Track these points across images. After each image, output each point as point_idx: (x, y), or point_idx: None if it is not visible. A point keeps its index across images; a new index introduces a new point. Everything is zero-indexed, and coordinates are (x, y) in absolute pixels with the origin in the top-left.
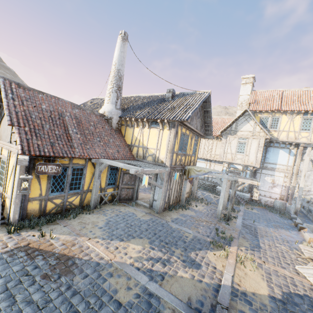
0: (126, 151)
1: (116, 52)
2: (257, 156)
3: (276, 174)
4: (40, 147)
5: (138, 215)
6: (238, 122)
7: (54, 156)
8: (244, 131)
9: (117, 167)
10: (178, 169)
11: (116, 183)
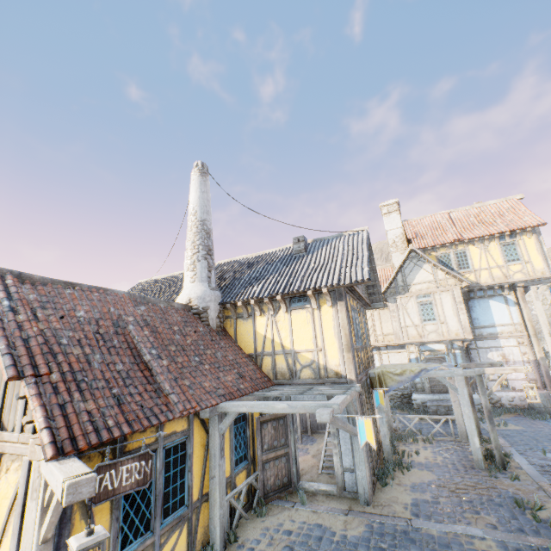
0: (253, 371)
1: (194, 193)
2: (461, 320)
3: (502, 343)
4: (95, 418)
5: (335, 529)
6: (404, 272)
7: (130, 432)
8: (420, 283)
9: (245, 414)
10: (363, 382)
11: (248, 454)
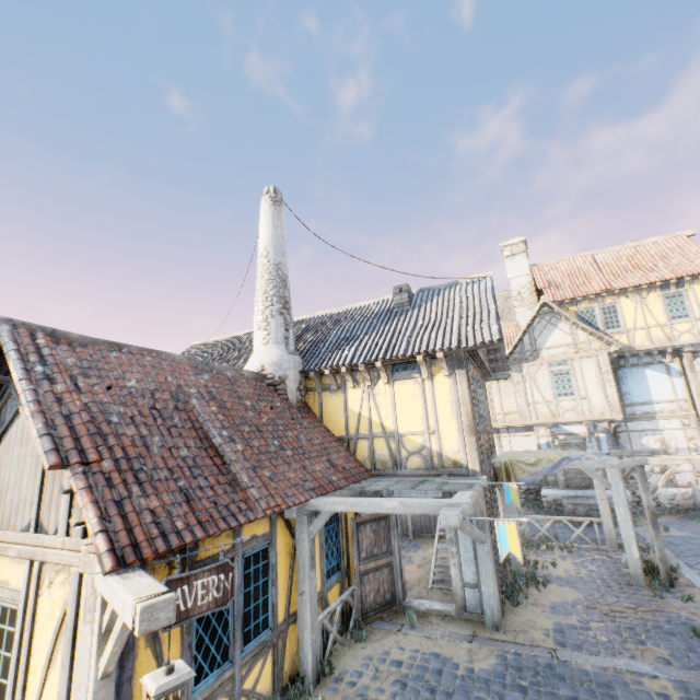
0: (345, 458)
1: (265, 228)
2: (608, 395)
3: (661, 425)
4: (161, 518)
5: (457, 660)
6: (533, 332)
7: (204, 537)
8: (554, 347)
9: (336, 513)
10: (487, 473)
11: (341, 563)
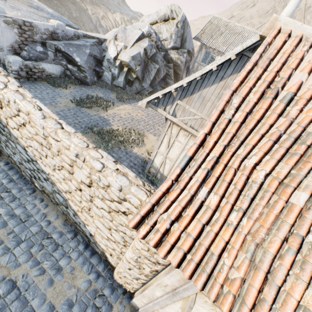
0: None
1: (292, 6)
2: None
3: None
4: None
5: None
6: None
7: None
8: None
9: None
10: None
11: None
